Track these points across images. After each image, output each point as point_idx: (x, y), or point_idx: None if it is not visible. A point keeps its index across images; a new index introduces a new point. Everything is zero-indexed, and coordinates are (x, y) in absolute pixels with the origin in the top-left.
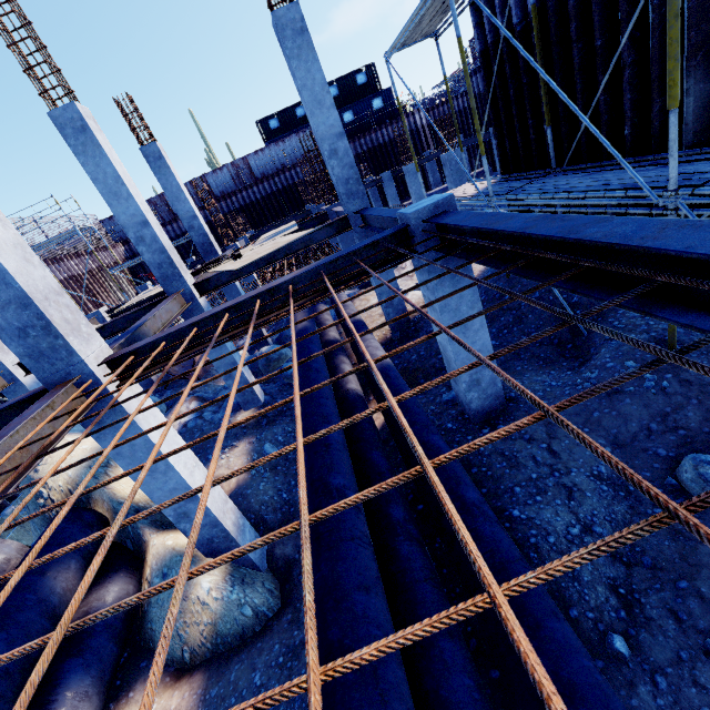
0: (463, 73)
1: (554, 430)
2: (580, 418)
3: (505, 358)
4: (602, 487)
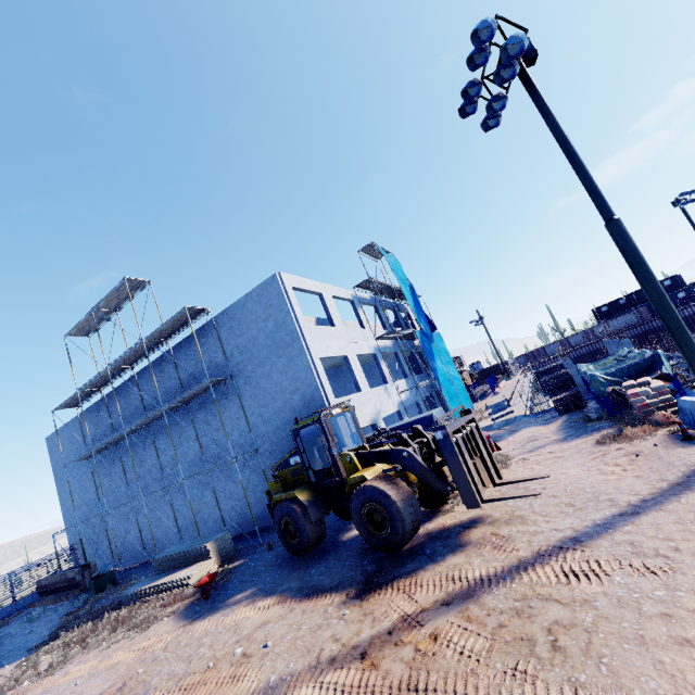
0: None
1: None
2: None
3: None
4: None
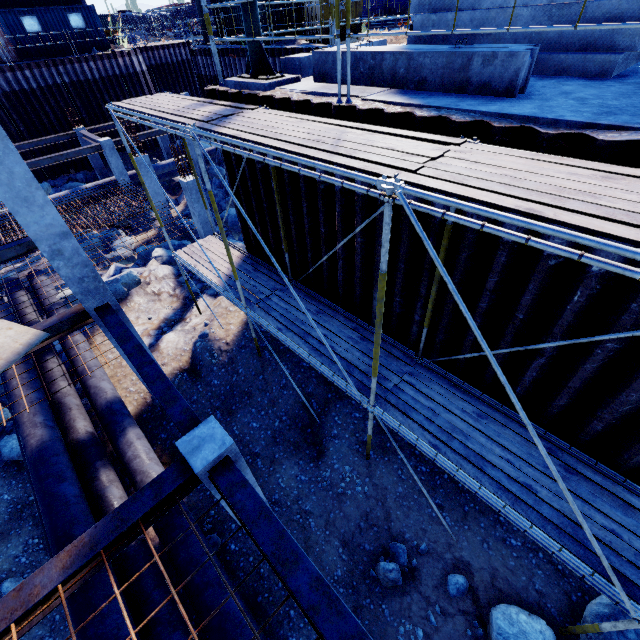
0: (181, 9)
1: (309, 538)
2: (323, 520)
3: (265, 443)
4: (341, 590)
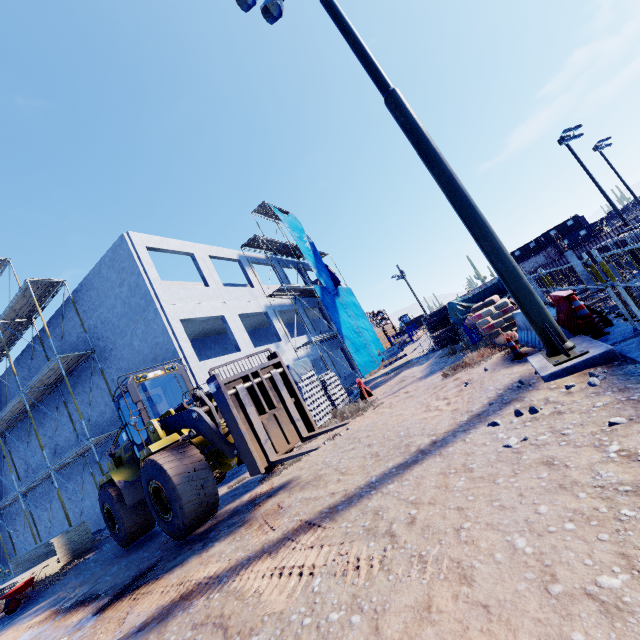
0: None
1: None
2: None
3: None
4: None
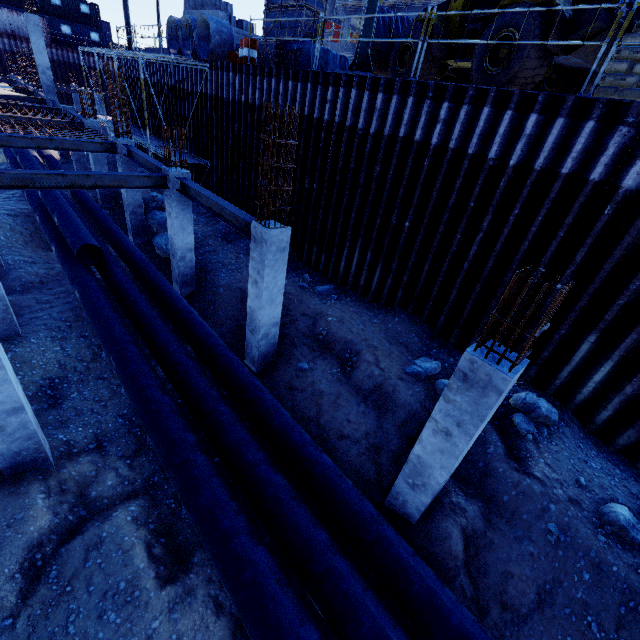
0: None
1: None
2: None
3: None
4: None
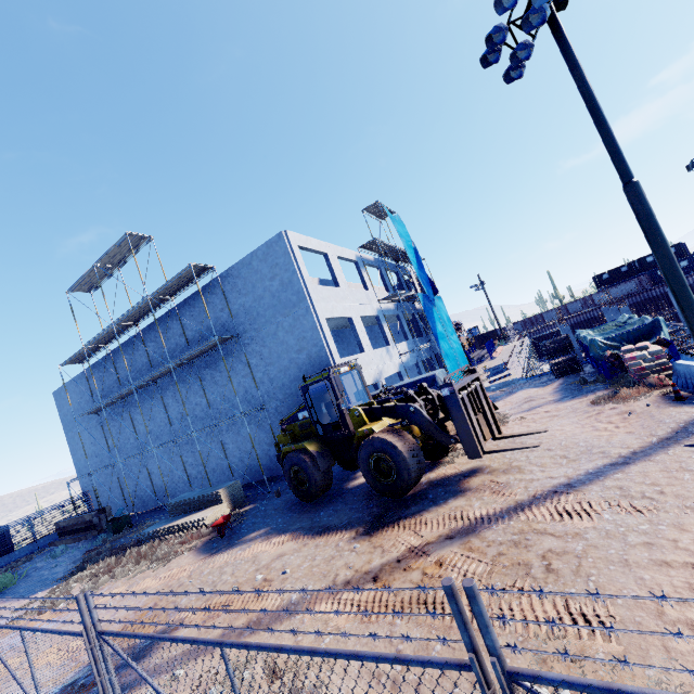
0: None
1: None
2: None
3: None
4: None
